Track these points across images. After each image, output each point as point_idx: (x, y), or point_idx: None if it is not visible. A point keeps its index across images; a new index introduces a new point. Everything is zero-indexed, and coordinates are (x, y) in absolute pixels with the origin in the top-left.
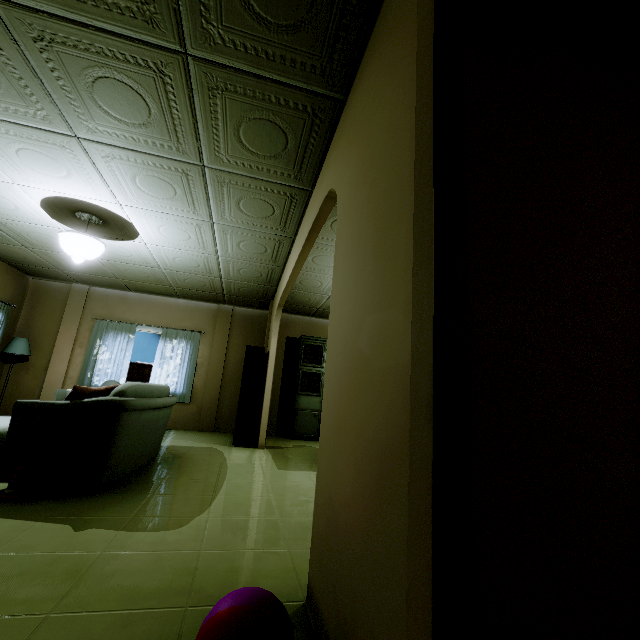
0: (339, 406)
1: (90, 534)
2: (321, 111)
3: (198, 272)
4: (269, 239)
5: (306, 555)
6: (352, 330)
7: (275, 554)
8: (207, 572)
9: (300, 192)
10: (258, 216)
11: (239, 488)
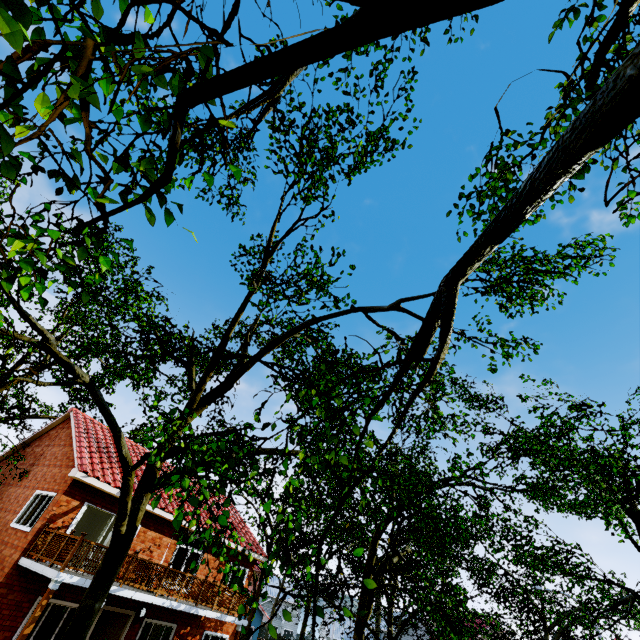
0: None
1: None
2: None
3: None
4: None
5: None
6: None
7: None
8: None
9: None
10: None
11: None
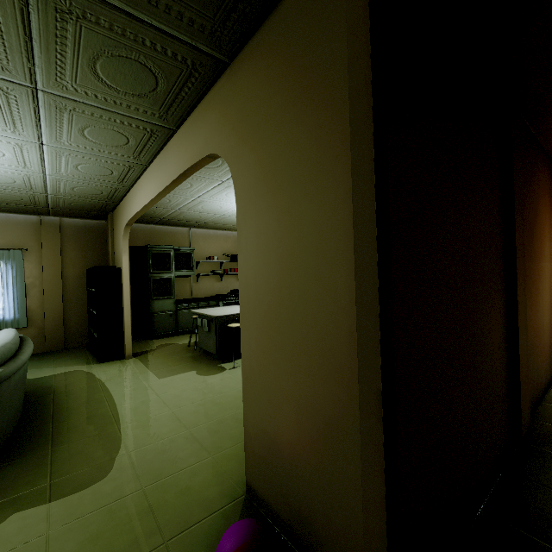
0: (269, 373)
1: (17, 521)
2: (202, 66)
3: (12, 187)
4: (117, 164)
5: (226, 456)
6: (279, 320)
7: (204, 465)
8: (162, 505)
9: (163, 129)
10: (107, 144)
11: (136, 411)
